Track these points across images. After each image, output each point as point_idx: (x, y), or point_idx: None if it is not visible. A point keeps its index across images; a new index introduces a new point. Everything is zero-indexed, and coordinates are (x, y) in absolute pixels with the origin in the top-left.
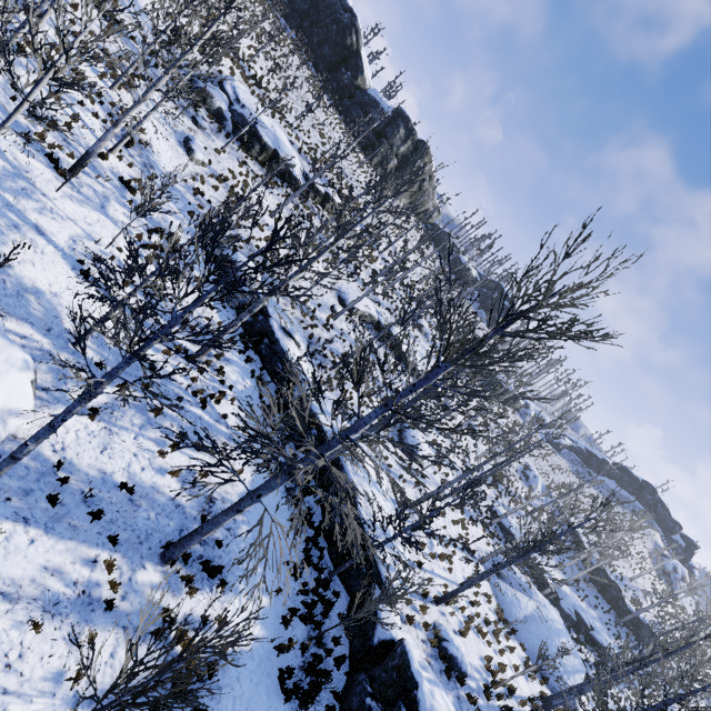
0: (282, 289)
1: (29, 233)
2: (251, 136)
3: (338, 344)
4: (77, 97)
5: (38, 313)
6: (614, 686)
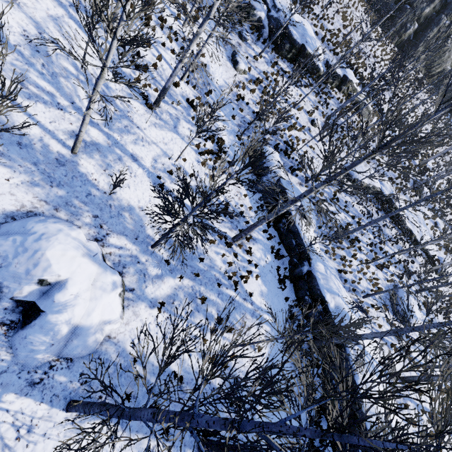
0: (307, 197)
1: (127, 162)
2: (283, 36)
3: (341, 215)
4: (161, 40)
5: (130, 226)
6: None
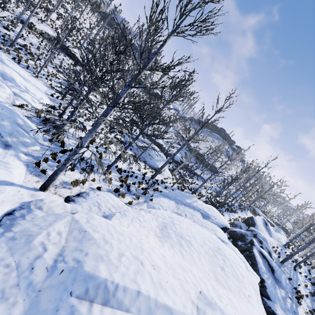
0: None
1: None
2: None
3: (19, 40)
4: None
5: None
6: (196, 180)
